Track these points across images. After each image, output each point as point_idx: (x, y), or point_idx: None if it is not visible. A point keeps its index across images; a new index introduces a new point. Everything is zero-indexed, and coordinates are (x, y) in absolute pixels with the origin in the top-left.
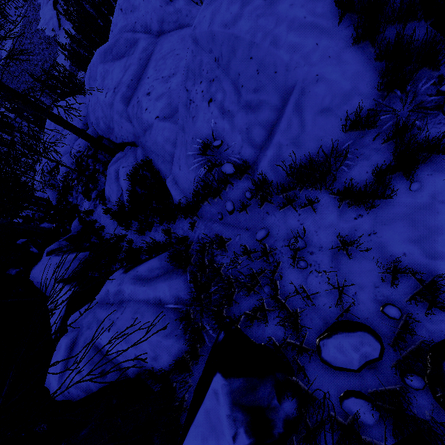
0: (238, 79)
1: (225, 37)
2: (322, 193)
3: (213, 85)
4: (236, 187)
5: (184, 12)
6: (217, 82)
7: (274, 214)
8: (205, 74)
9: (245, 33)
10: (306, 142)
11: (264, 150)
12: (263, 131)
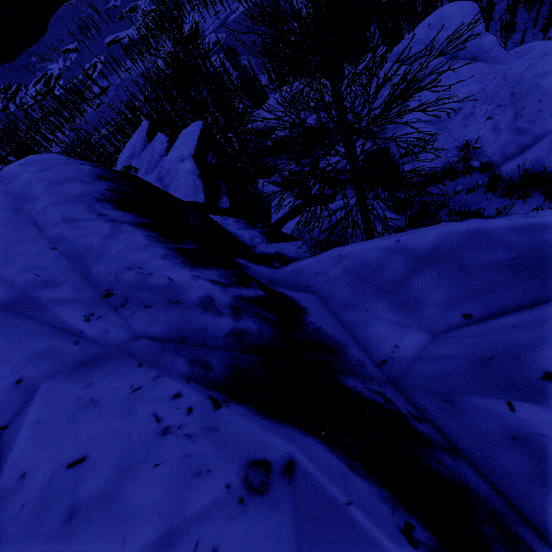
0: (521, 111)
1: (530, 83)
2: (536, 194)
3: (498, 109)
4: (472, 177)
5: (485, 49)
6: (503, 108)
7: (492, 200)
8: (497, 100)
9: (546, 85)
10: (545, 163)
11: (510, 160)
12: (517, 149)
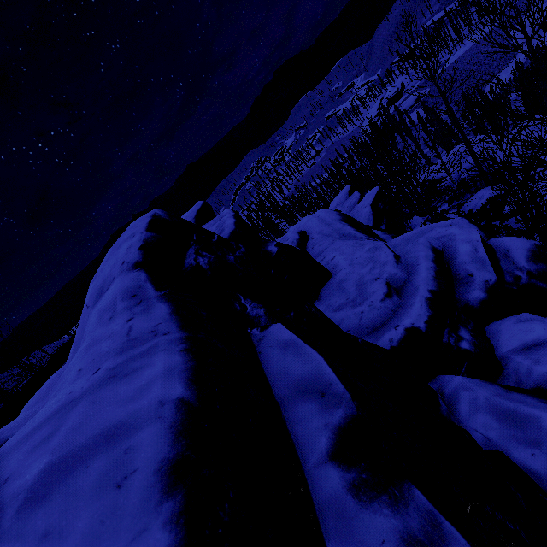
0: None
1: None
2: None
3: None
4: None
5: None
6: None
7: None
8: None
9: None
10: None
11: None
12: None
